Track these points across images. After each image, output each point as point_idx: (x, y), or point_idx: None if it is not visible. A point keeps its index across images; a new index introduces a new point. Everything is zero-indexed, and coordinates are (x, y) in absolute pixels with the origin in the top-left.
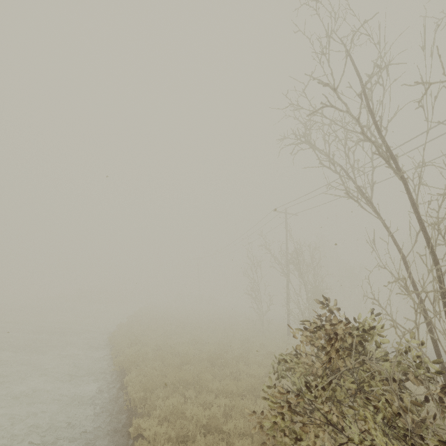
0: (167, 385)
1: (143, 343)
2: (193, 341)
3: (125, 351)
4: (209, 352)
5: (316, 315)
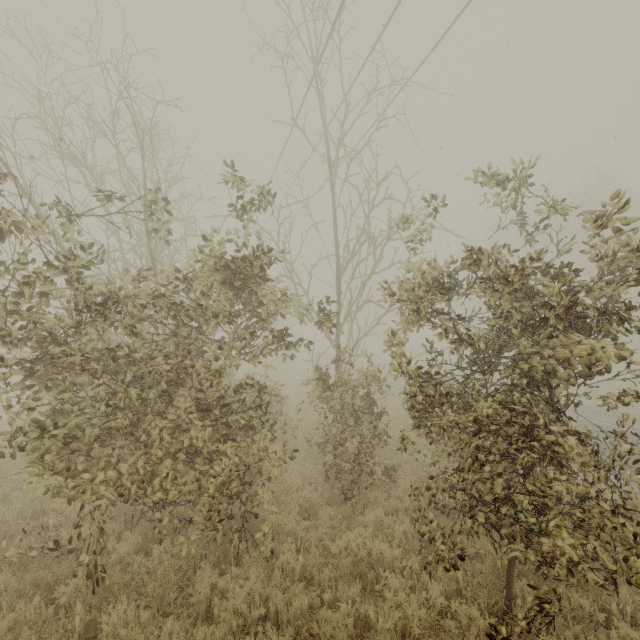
0: None
1: None
2: None
3: None
4: None
5: None
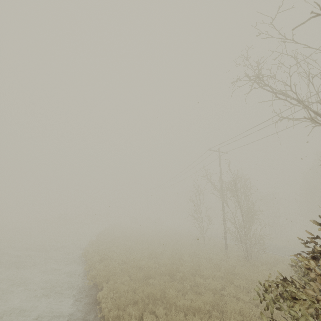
0: (136, 300)
1: (111, 259)
2: (151, 256)
3: (96, 266)
4: (167, 266)
5: (308, 238)
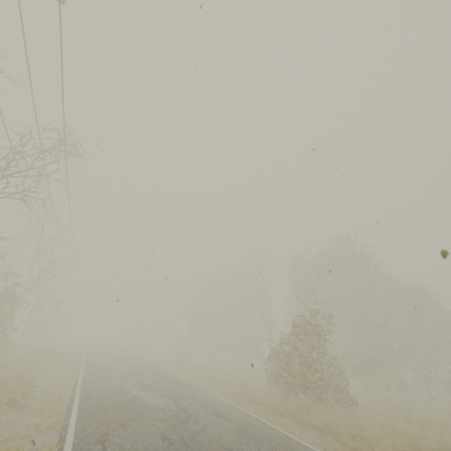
0: None
1: None
2: None
3: None
4: None
5: None
